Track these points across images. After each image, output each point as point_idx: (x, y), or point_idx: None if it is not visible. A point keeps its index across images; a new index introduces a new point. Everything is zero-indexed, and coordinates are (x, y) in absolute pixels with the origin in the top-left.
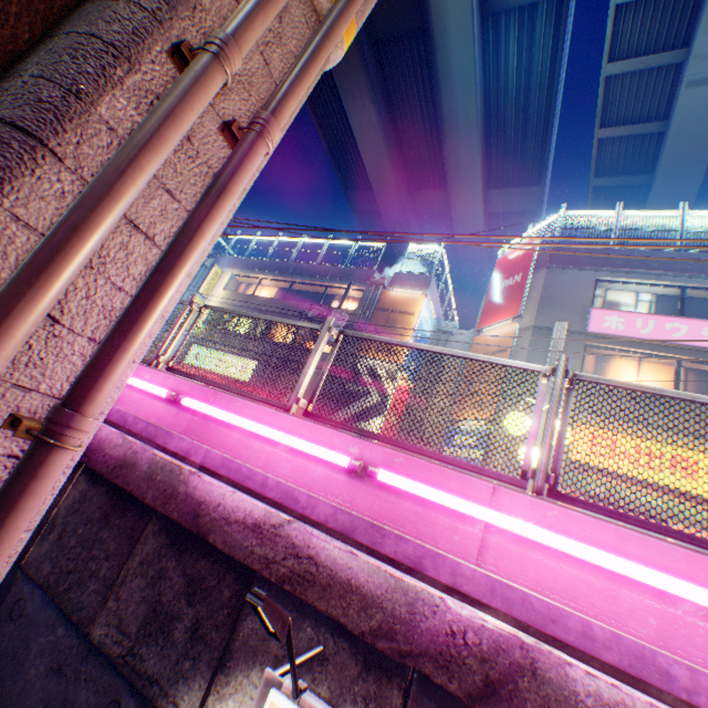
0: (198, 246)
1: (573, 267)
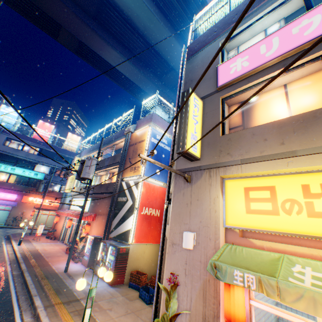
0: None
1: (203, 48)
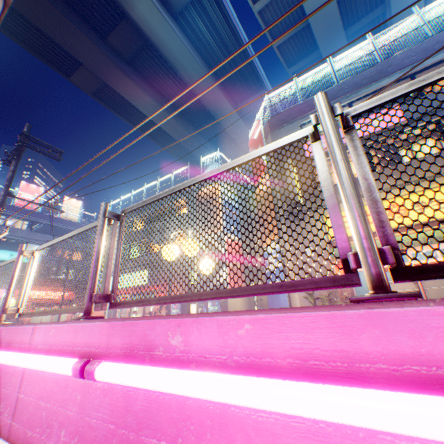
0: None
1: (284, 125)
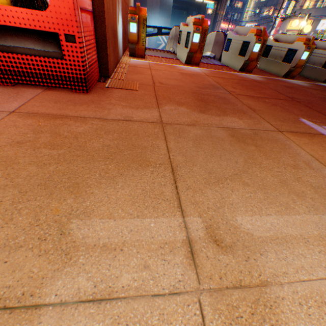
0: None
1: None
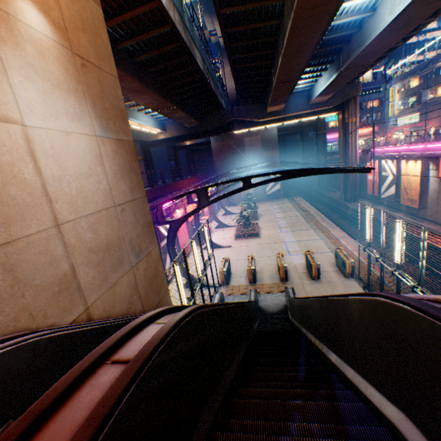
0: (356, 145)
1: None
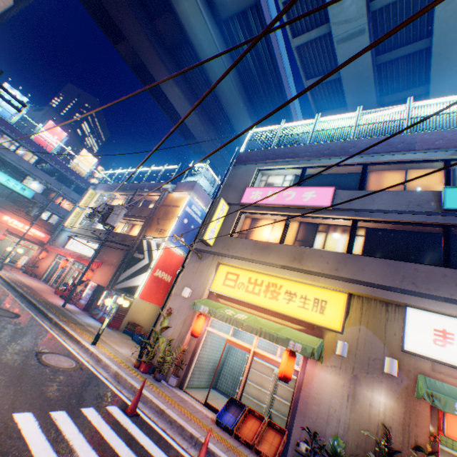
0: None
1: (247, 163)
